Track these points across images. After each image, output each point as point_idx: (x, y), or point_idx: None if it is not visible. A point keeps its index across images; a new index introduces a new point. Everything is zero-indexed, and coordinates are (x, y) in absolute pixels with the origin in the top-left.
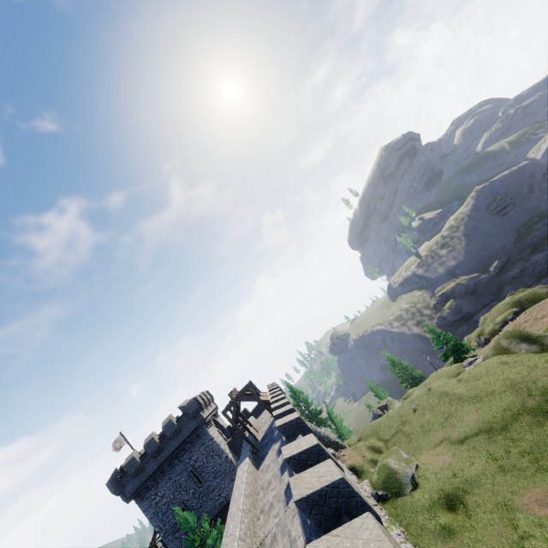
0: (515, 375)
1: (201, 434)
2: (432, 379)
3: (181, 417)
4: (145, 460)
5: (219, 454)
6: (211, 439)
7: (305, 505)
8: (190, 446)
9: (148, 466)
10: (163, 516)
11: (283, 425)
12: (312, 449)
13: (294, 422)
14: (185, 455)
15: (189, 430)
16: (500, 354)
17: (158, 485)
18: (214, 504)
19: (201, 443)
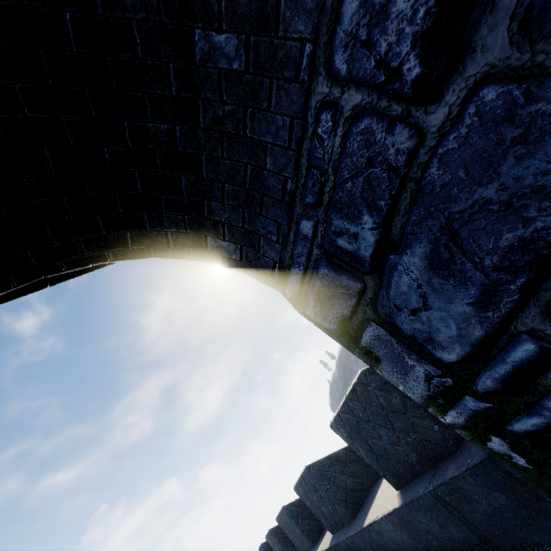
0: None
1: None
2: None
3: None
4: None
5: None
6: None
7: (267, 546)
8: None
9: None
10: None
11: None
12: None
13: None
14: None
15: None
16: None
17: None
18: None
19: None
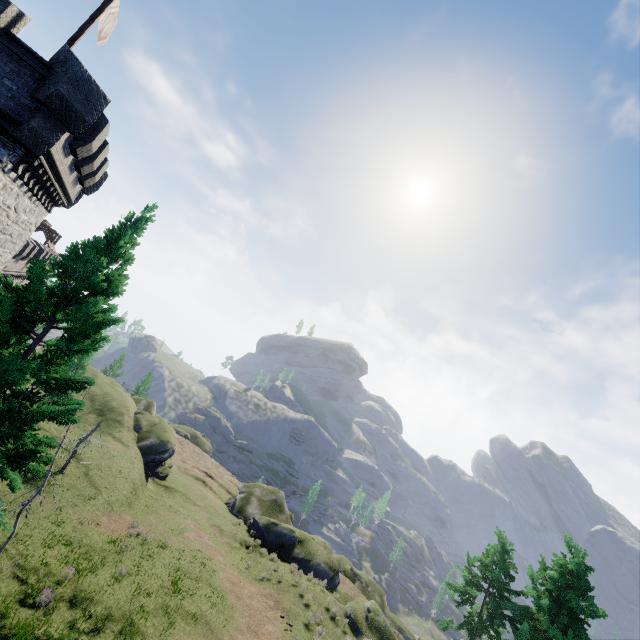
0: (117, 396)
1: None
2: (109, 379)
3: None
4: None
5: None
6: None
7: None
8: None
9: None
10: None
11: (38, 243)
12: (34, 245)
13: (41, 248)
14: None
15: None
16: (135, 400)
17: None
18: None
19: None
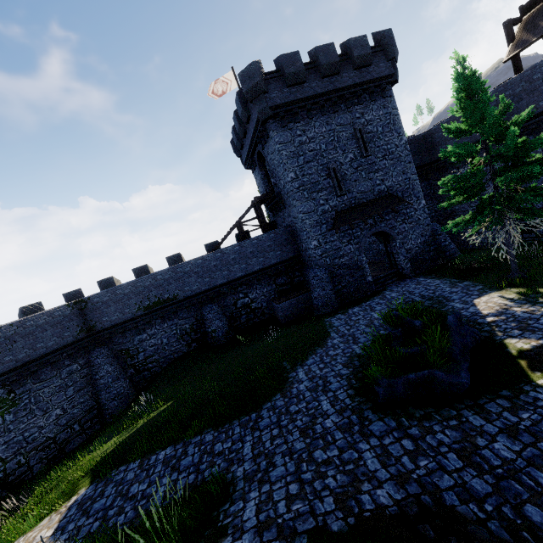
0: None
1: (387, 93)
2: None
3: (374, 48)
4: (308, 73)
5: (400, 133)
6: (396, 109)
7: None
8: (367, 99)
9: (309, 83)
10: (304, 164)
11: None
12: None
13: None
14: (357, 106)
15: (379, 72)
16: None
17: (310, 123)
18: (372, 188)
19: (383, 104)
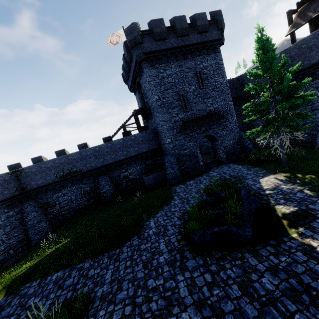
0: None
1: (217, 50)
2: None
3: (210, 21)
4: (169, 33)
5: (223, 75)
6: (222, 60)
7: None
8: (205, 53)
9: (169, 40)
10: (164, 90)
11: None
12: None
13: None
14: (198, 56)
15: (212, 37)
16: None
17: (169, 65)
18: (205, 108)
19: (214, 57)
